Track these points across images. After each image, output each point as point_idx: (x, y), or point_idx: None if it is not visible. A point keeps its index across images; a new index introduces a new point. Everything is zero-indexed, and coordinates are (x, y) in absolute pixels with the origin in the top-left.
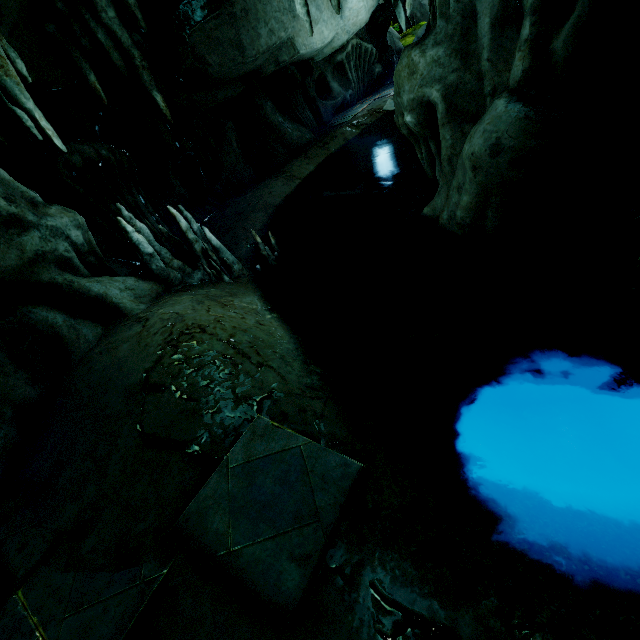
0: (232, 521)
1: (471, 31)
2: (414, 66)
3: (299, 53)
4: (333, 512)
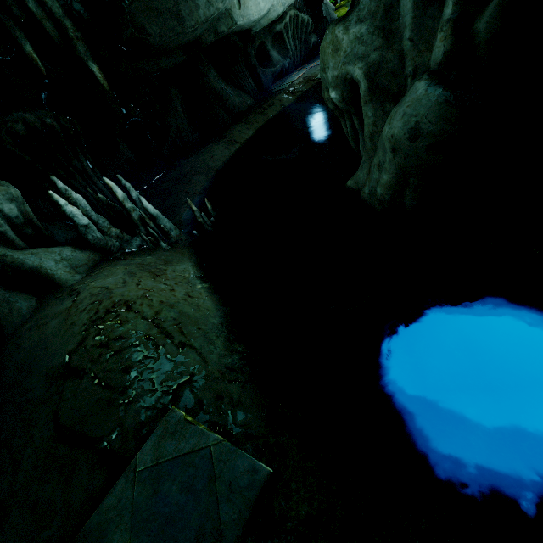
0: (132, 539)
1: (394, 8)
2: (338, 43)
3: (237, 24)
4: (236, 530)
